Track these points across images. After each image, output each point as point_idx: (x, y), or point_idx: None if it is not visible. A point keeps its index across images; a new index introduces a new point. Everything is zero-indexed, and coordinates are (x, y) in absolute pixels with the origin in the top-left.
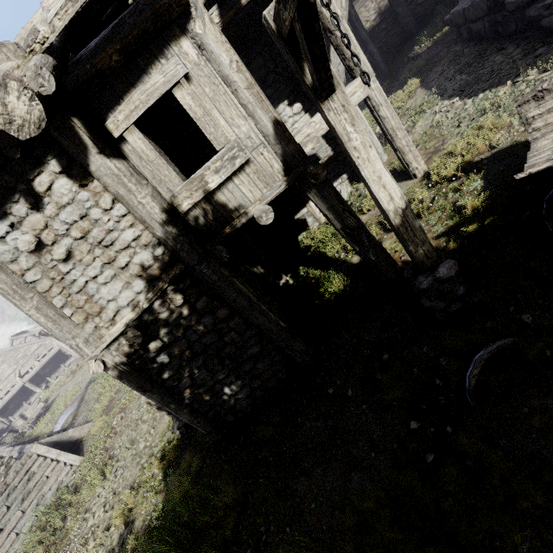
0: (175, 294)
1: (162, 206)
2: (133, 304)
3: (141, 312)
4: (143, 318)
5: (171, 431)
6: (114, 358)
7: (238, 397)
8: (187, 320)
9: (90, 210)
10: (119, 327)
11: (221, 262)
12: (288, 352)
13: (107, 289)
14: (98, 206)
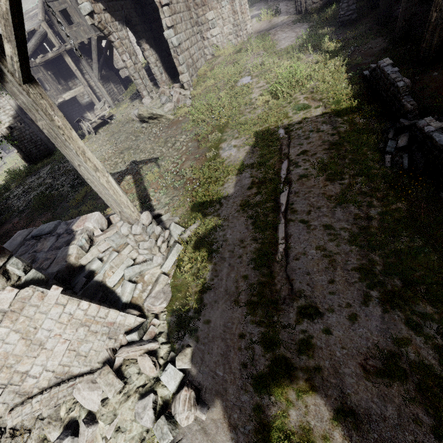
0: (18, 123)
1: (16, 104)
2: (9, 122)
3: (11, 124)
4: (12, 126)
5: (26, 168)
6: (4, 133)
7: (37, 154)
8: (23, 130)
9: (0, 100)
10: (6, 126)
11: (29, 120)
12: (48, 146)
13: (3, 117)
14: (2, 100)
